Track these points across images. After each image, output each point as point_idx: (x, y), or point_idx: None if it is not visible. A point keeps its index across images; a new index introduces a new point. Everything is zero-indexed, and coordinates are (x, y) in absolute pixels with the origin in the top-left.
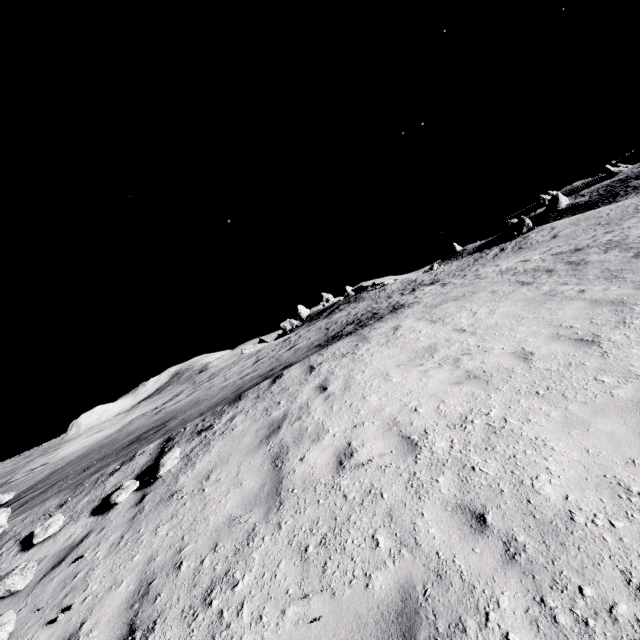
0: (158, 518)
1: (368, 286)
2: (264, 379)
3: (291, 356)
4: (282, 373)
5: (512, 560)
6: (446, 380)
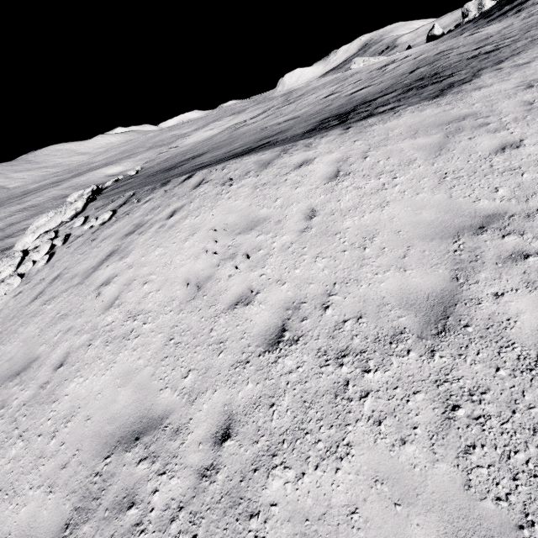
0: (83, 249)
1: None
2: (229, 156)
3: (316, 116)
4: (194, 174)
5: (40, 387)
6: (191, 273)
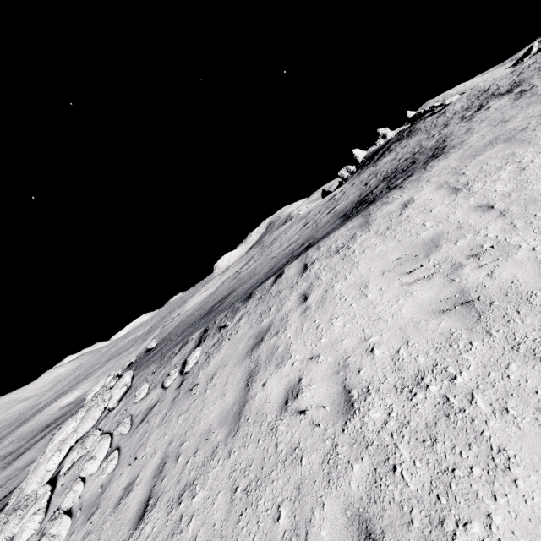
0: (182, 407)
1: (426, 112)
2: (285, 264)
3: (323, 225)
4: (283, 271)
5: None
6: (426, 304)
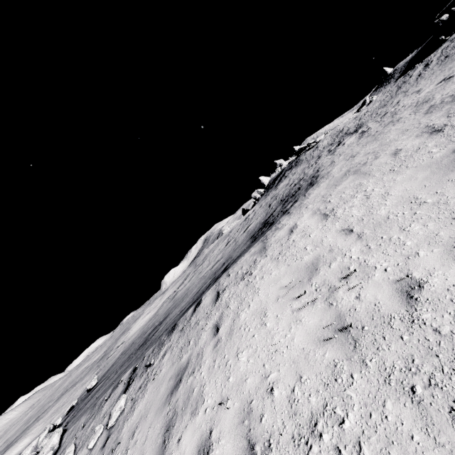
0: None
1: (305, 147)
2: (207, 287)
3: (239, 245)
4: (201, 299)
5: None
6: (313, 332)
